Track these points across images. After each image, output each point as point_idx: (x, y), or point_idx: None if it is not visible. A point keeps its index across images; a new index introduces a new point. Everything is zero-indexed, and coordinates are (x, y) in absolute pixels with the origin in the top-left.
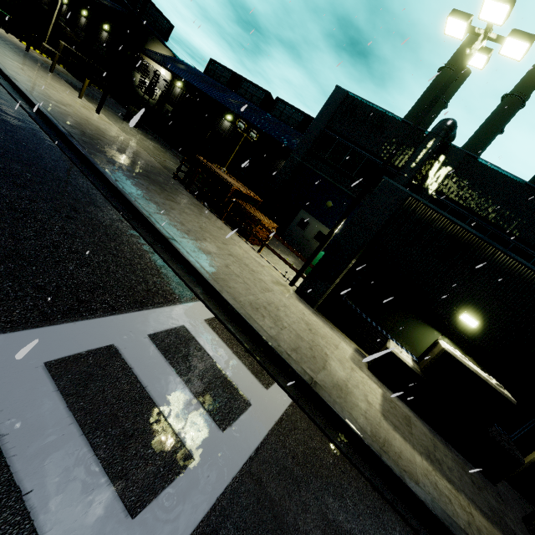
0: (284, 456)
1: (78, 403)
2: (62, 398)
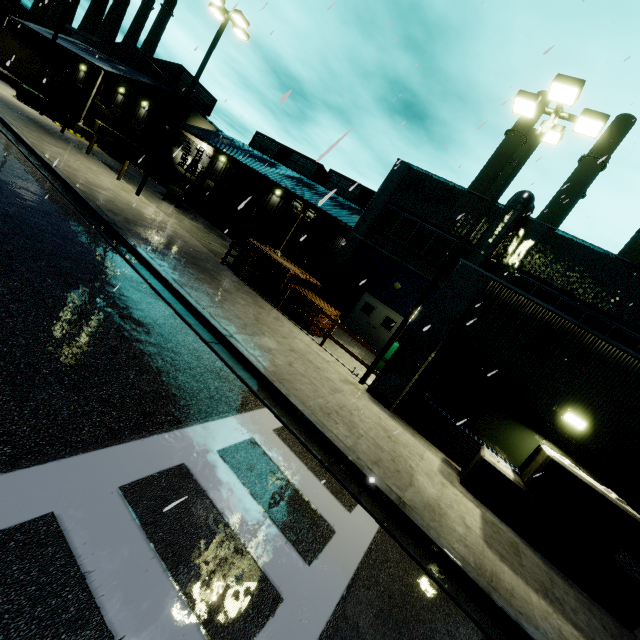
0: (379, 595)
1: (158, 533)
2: (141, 528)
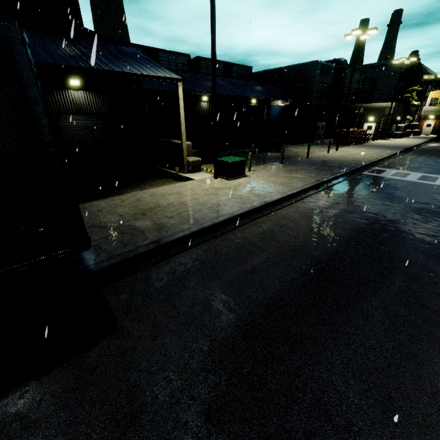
0: None
1: None
2: None
